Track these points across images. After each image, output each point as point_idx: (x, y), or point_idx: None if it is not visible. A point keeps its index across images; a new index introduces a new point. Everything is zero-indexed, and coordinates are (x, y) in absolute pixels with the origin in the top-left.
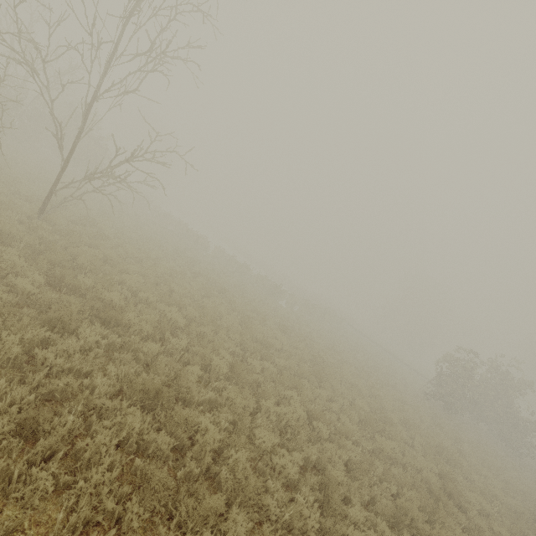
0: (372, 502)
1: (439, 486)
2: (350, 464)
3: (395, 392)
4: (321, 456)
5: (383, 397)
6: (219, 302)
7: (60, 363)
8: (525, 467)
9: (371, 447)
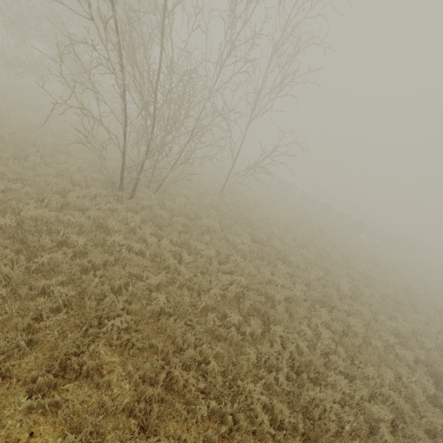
0: None
1: None
2: None
3: None
4: (427, 358)
5: None
6: (323, 242)
7: (280, 283)
8: None
9: None
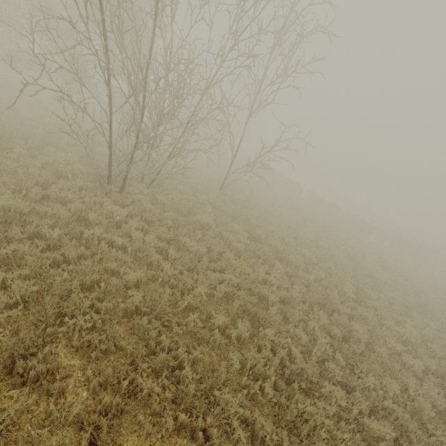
0: None
1: None
2: None
3: None
4: (438, 368)
5: None
6: (327, 242)
7: (276, 283)
8: None
9: None
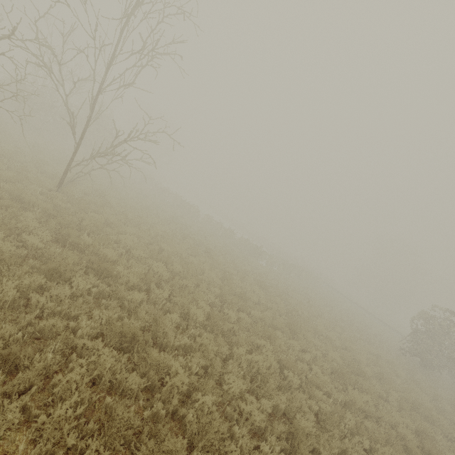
0: (343, 454)
1: (415, 444)
2: (321, 414)
3: (369, 346)
4: (290, 405)
5: (357, 350)
6: (203, 260)
7: (52, 307)
8: None
9: (343, 399)
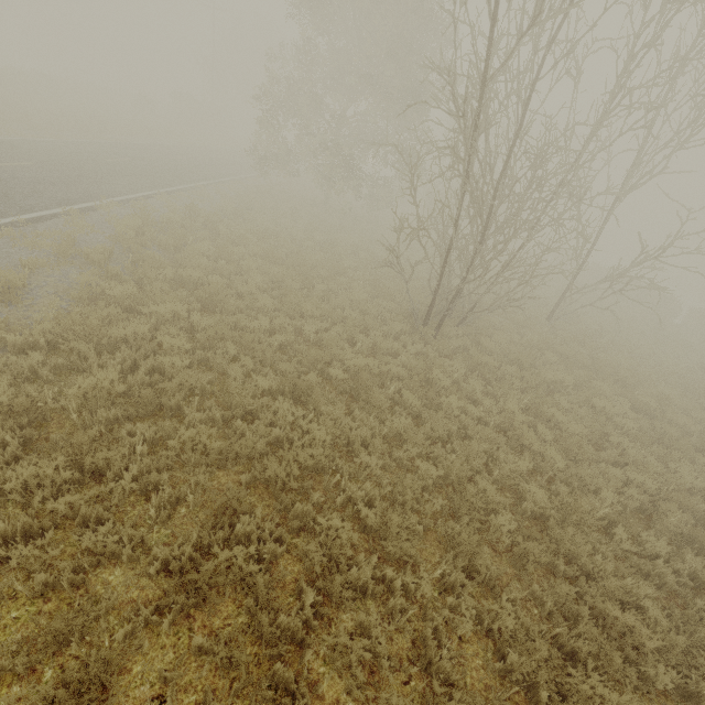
0: None
1: None
2: None
3: None
4: None
5: None
6: None
7: None
8: None
9: None
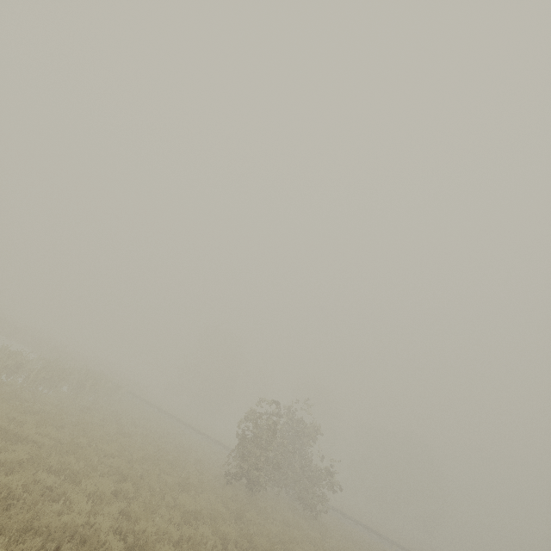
0: None
1: None
2: None
3: (185, 500)
4: None
5: (160, 531)
6: None
7: None
8: (325, 533)
9: None
